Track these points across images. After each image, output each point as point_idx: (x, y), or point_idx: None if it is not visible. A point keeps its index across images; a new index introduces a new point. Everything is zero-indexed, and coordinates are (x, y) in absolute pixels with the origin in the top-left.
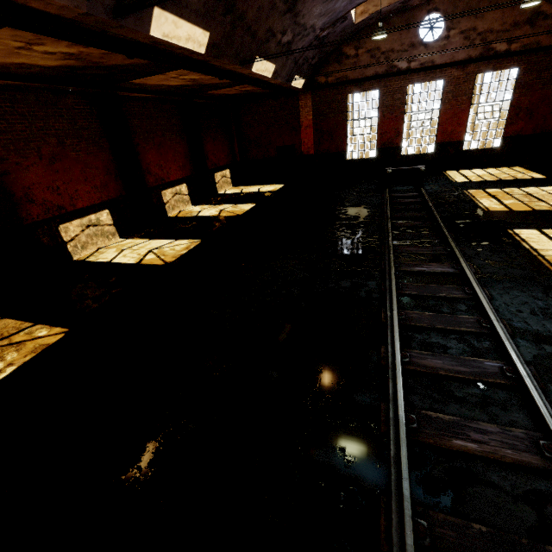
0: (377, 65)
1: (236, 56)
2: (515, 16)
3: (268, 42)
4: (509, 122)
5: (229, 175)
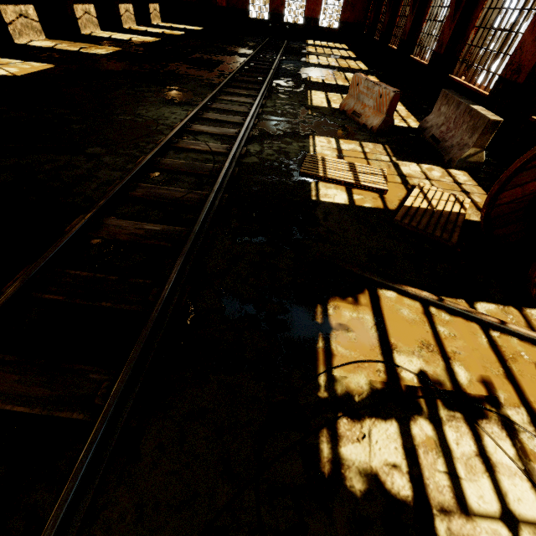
0: None
1: None
2: None
3: None
4: (343, 11)
5: (159, 10)
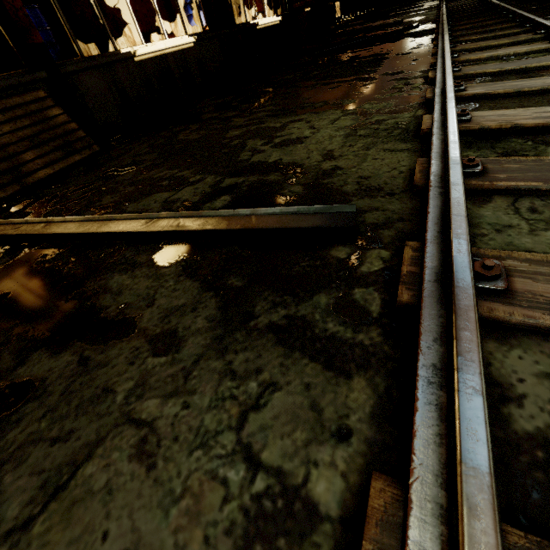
0: None
1: None
2: None
3: None
4: None
5: (339, 7)
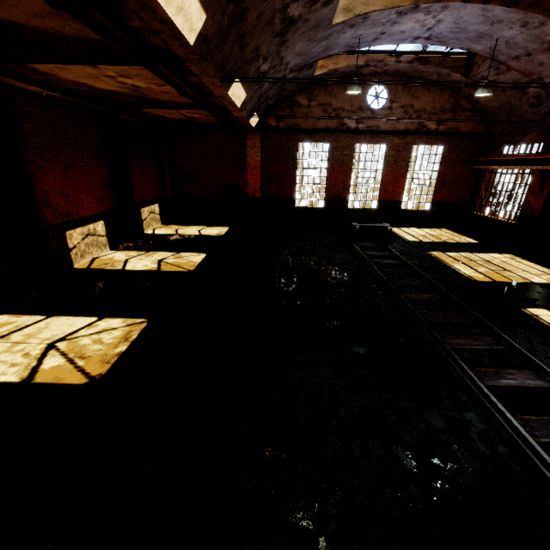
0: (347, 119)
1: (221, 67)
2: (442, 103)
3: (250, 64)
4: (437, 190)
5: (158, 211)
